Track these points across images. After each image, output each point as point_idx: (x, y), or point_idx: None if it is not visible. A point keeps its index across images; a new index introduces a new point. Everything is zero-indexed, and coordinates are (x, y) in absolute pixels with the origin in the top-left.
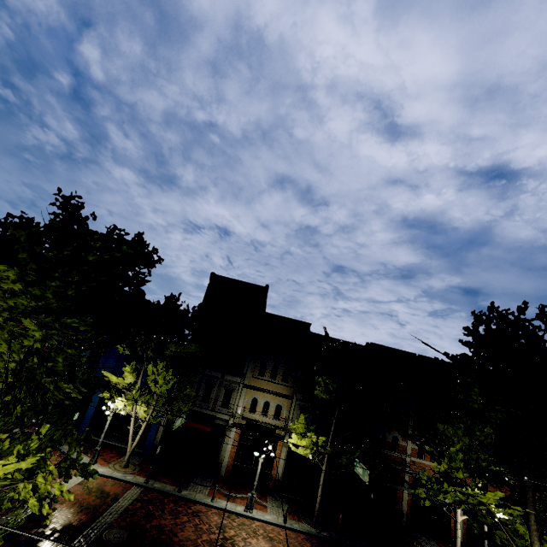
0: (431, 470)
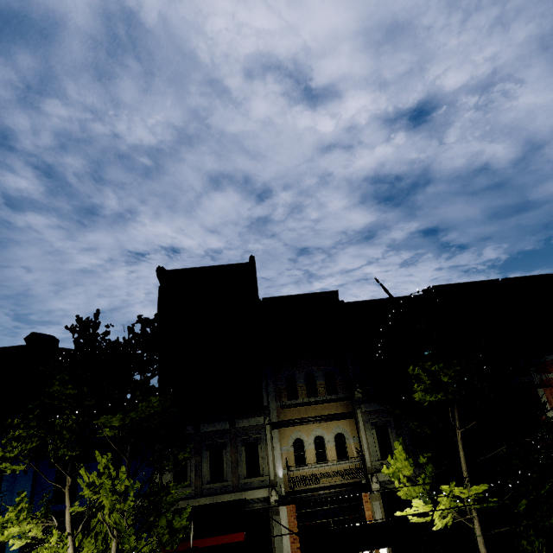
0: None
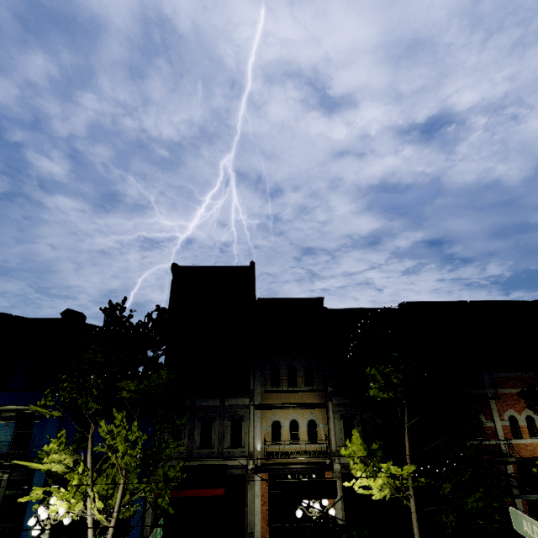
0: (535, 449)
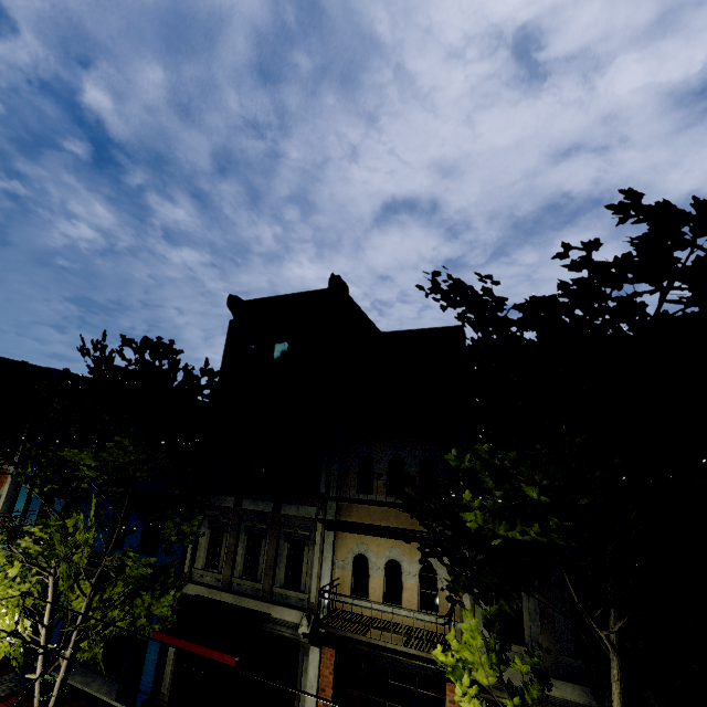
0: None
